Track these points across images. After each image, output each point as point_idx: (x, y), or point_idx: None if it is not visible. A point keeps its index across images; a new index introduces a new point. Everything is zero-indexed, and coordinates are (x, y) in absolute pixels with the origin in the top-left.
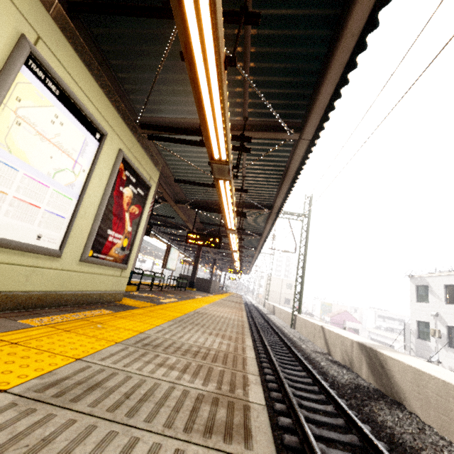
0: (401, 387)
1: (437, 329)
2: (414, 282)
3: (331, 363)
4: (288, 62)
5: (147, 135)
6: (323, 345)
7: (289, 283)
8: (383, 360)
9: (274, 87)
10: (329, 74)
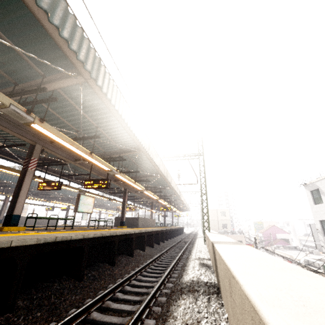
0: (219, 276)
1: None
2: (308, 189)
3: (199, 266)
4: (22, 17)
5: None
6: (209, 253)
7: (222, 211)
8: (215, 253)
9: (37, 43)
10: (35, 11)
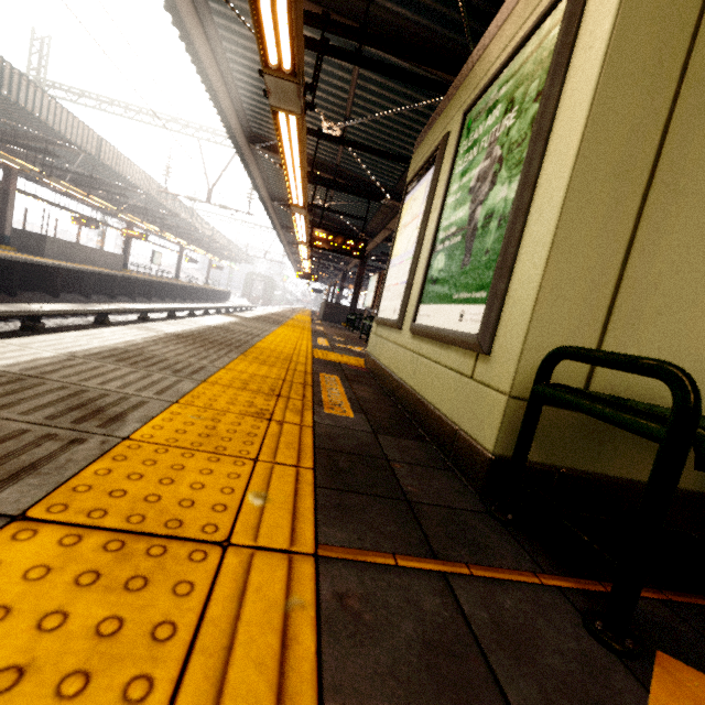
0: None
1: None
2: None
3: None
4: None
5: None
6: None
7: None
8: None
9: None
10: None
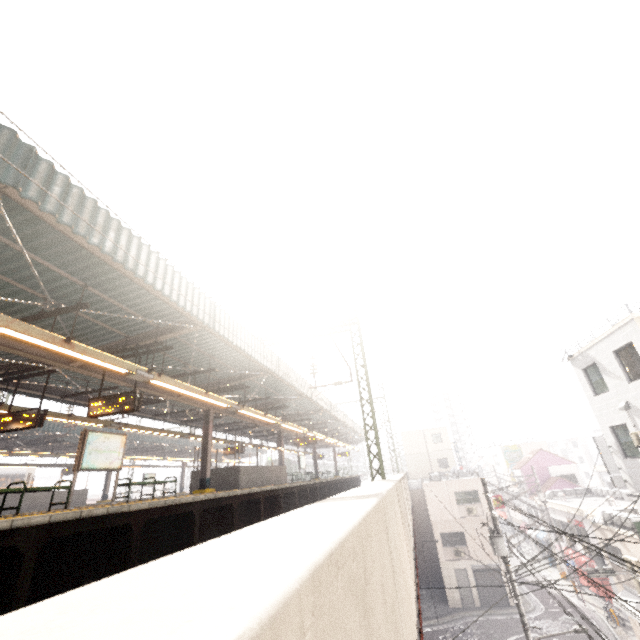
0: None
1: (639, 431)
2: (578, 365)
3: None
4: None
5: None
6: None
7: (434, 433)
8: None
9: None
10: None
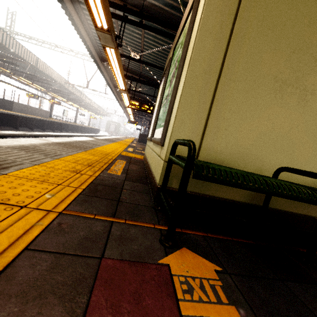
0: None
1: None
2: None
3: None
4: None
5: None
6: None
7: None
8: None
9: None
10: None
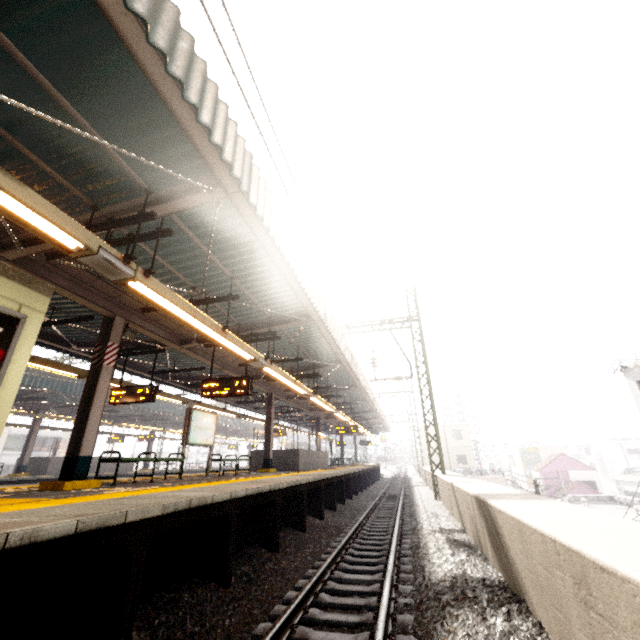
0: (516, 566)
1: None
2: (632, 377)
3: (449, 546)
4: (125, 92)
5: (44, 254)
6: (458, 518)
7: (455, 429)
8: (494, 519)
9: (145, 134)
10: (158, 82)
